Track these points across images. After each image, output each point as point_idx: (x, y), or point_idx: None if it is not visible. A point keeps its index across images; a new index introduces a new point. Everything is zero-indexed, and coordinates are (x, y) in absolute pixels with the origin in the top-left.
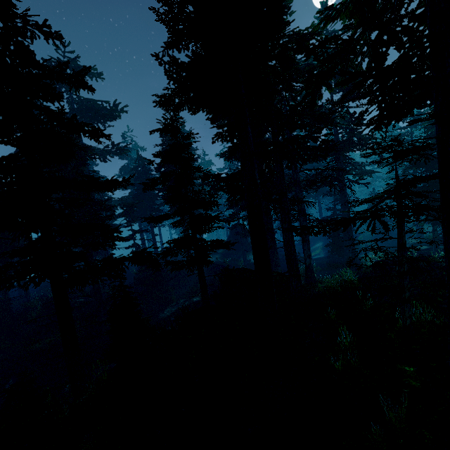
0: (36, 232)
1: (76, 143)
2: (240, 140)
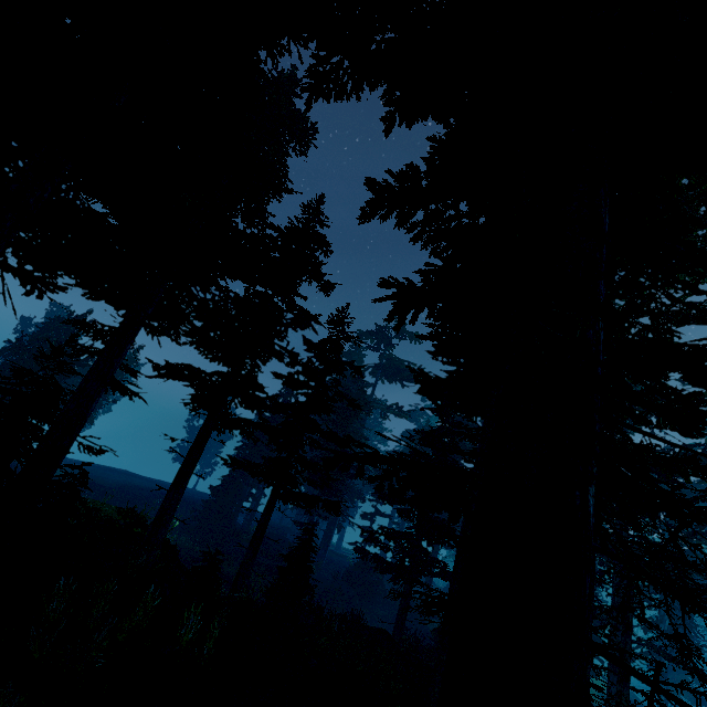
0: (285, 452)
1: (361, 396)
2: (479, 448)
